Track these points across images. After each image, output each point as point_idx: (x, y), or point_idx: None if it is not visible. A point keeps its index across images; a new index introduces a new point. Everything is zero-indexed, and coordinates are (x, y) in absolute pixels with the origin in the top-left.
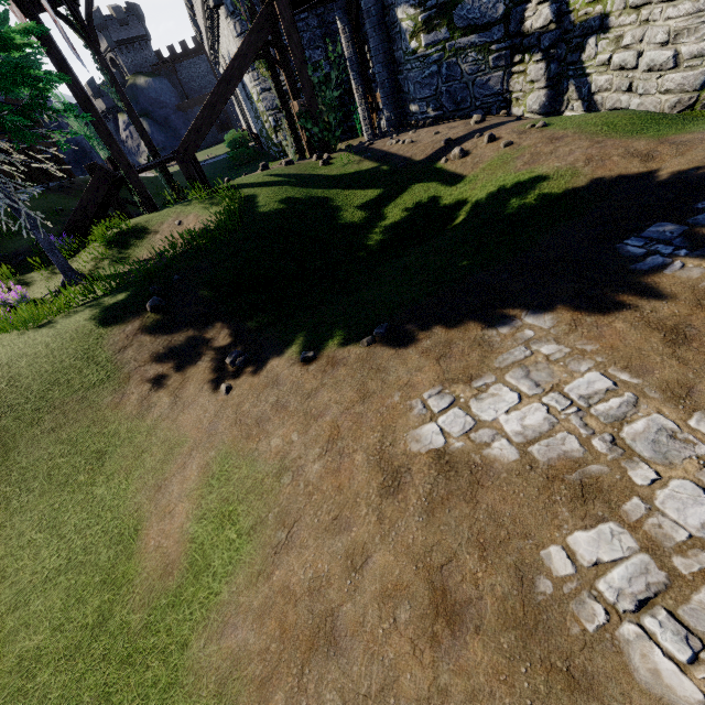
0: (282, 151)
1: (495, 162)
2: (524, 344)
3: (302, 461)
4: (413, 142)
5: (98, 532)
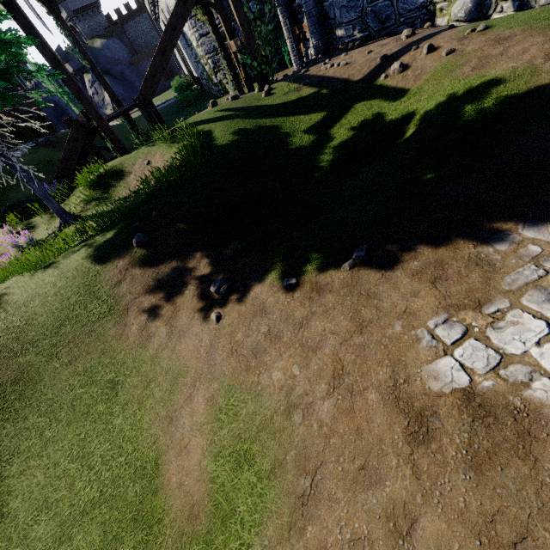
0: (222, 89)
1: (438, 72)
2: (533, 261)
3: (309, 398)
4: (348, 64)
5: (122, 464)
